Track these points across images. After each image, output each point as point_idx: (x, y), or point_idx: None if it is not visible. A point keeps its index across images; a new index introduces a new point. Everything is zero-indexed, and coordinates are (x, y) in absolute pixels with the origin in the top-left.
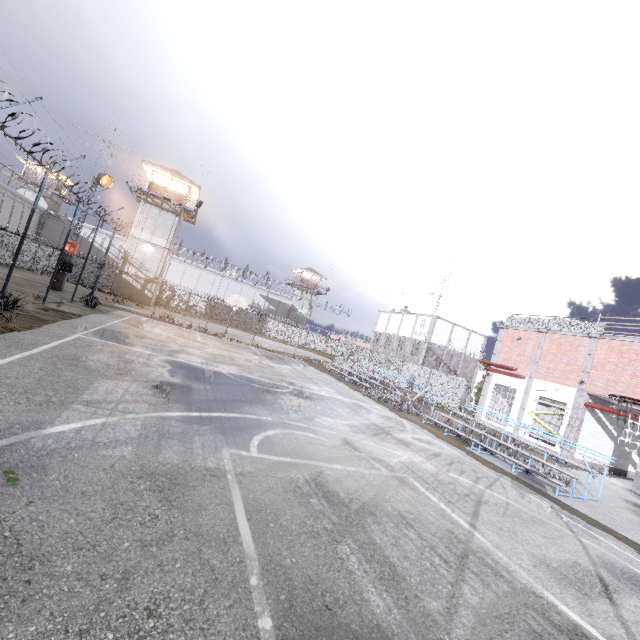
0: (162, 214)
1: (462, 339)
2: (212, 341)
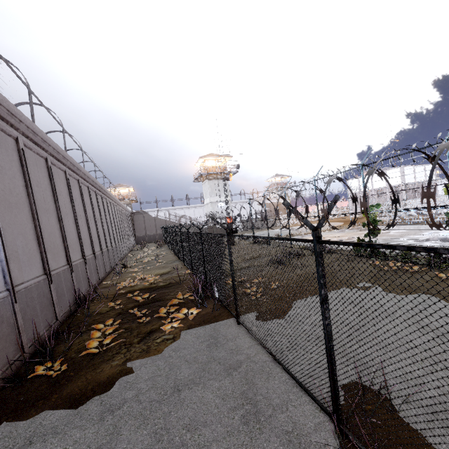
0: (219, 182)
1: (421, 172)
2: (334, 234)
